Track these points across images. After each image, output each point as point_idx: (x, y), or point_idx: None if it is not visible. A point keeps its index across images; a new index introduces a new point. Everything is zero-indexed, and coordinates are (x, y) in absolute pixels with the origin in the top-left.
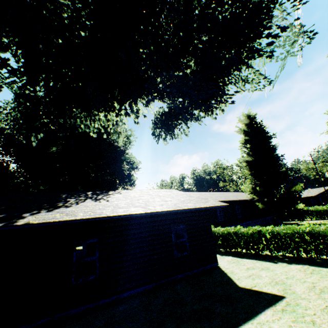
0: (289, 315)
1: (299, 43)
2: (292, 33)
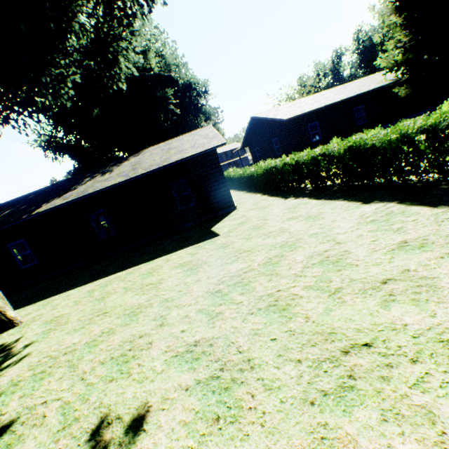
0: (193, 250)
1: None
2: None
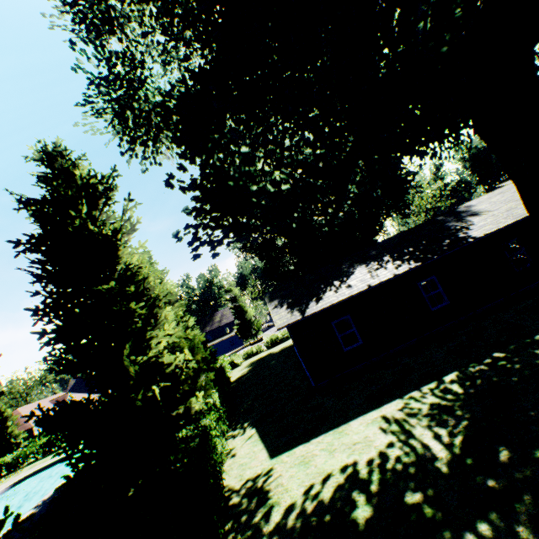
0: None
1: None
2: None
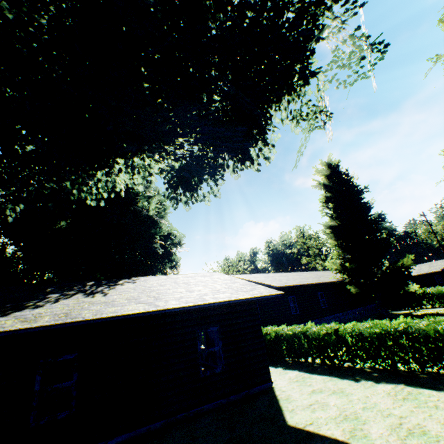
0: None
1: (370, 60)
2: (356, 47)
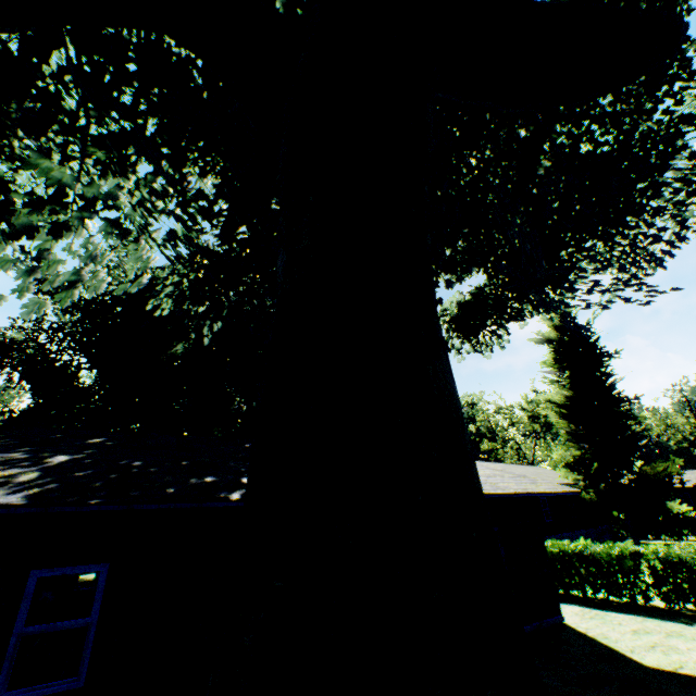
0: None
1: None
2: None
